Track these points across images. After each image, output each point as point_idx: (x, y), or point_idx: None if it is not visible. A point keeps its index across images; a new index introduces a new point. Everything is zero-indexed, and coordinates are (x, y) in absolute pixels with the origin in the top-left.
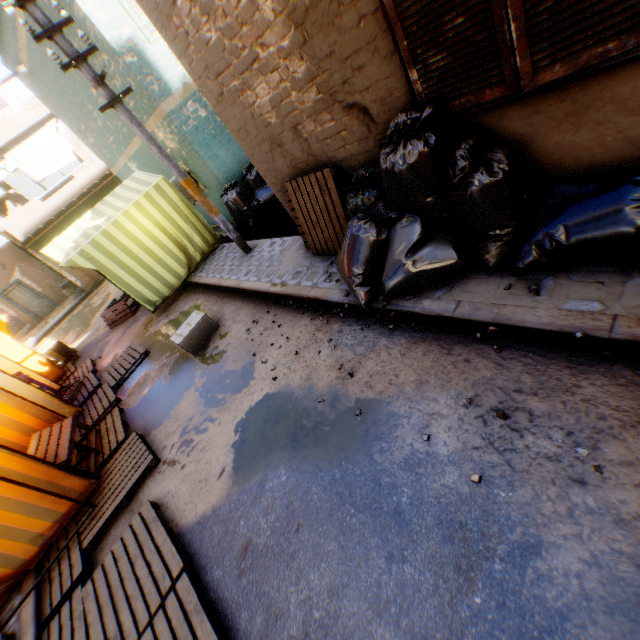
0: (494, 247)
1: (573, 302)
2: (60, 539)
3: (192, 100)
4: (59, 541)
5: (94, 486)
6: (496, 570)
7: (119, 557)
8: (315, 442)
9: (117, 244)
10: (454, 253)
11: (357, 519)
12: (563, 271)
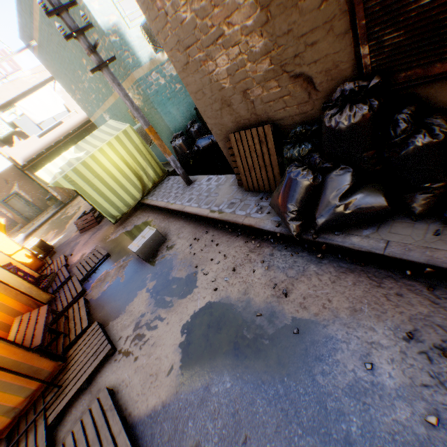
0: (422, 197)
1: None
2: (29, 411)
3: (155, 71)
4: (28, 412)
5: (61, 367)
6: None
7: (78, 440)
8: (256, 353)
9: (92, 172)
10: (384, 200)
11: (306, 441)
12: None
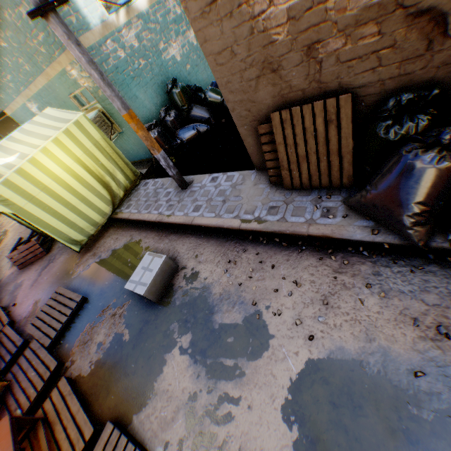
0: None
1: None
2: None
3: (111, 39)
4: None
5: None
6: None
7: None
8: None
9: (35, 183)
10: None
11: None
12: None
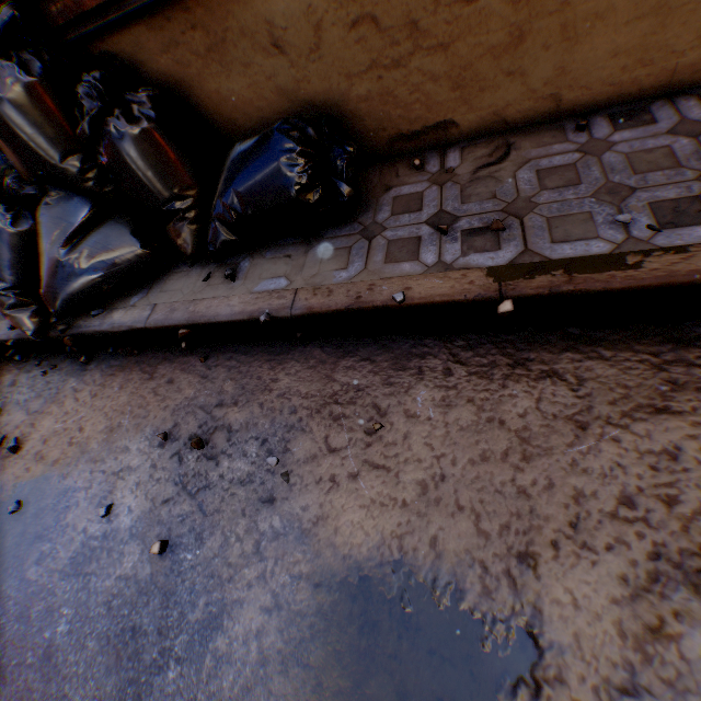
0: (182, 228)
1: (265, 282)
2: None
3: None
4: None
5: None
6: (170, 682)
7: None
8: None
9: None
10: (134, 240)
11: None
12: (260, 249)
